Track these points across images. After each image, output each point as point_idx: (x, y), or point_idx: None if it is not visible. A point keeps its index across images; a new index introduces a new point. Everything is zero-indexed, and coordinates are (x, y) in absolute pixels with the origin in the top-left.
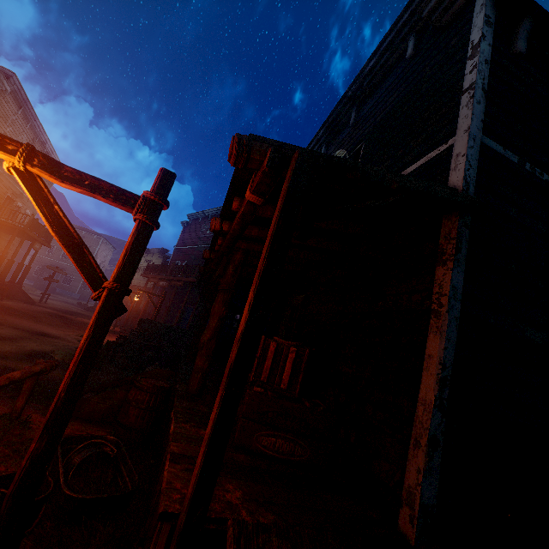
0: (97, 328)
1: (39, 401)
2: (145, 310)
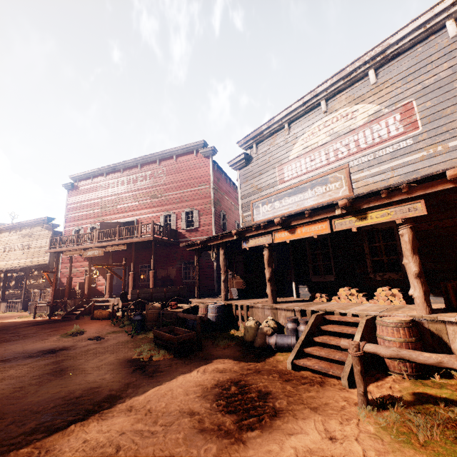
0: None
1: (303, 390)
2: (70, 287)
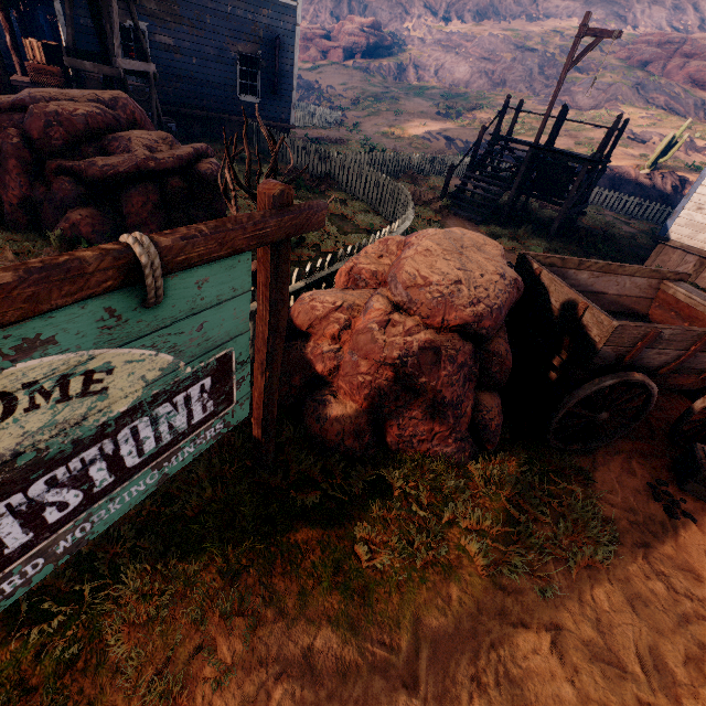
0: None
1: None
2: None
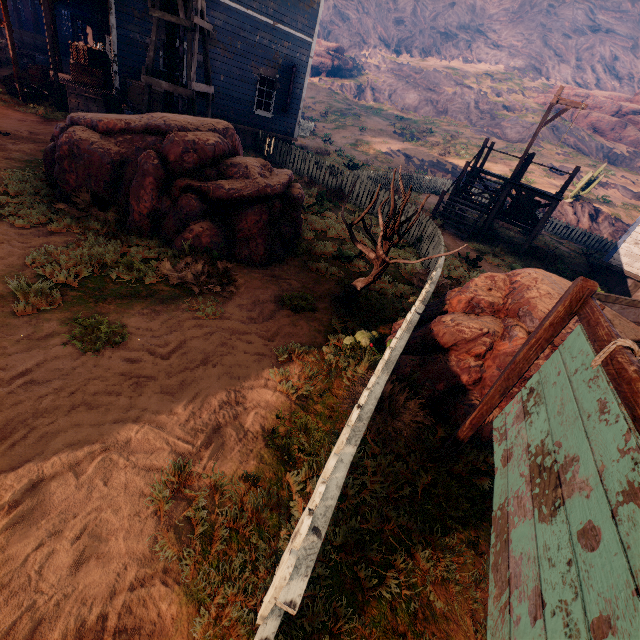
0: (11, 38)
1: None
2: None
